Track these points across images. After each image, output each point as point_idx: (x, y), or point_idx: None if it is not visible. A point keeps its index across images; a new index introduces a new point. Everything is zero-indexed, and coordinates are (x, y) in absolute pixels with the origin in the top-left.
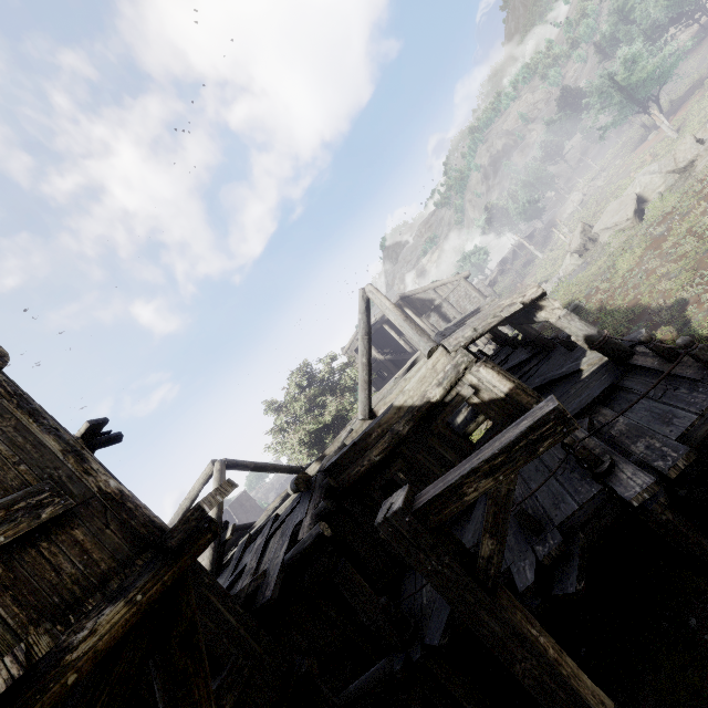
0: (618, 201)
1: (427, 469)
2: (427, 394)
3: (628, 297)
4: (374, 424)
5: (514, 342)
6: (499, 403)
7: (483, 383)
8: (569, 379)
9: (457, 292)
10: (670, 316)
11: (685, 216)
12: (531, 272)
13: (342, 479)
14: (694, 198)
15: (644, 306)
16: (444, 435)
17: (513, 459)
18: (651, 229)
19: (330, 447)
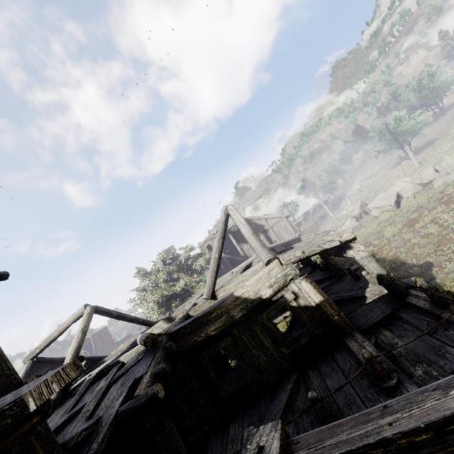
0: (385, 193)
1: (248, 349)
2: (260, 291)
3: (392, 252)
4: (216, 305)
5: (316, 265)
6: (310, 309)
7: (302, 292)
8: (356, 301)
9: (279, 224)
10: (421, 272)
11: (430, 211)
12: (324, 223)
13: (181, 344)
14: (436, 201)
15: (402, 261)
16: (266, 325)
17: (444, 441)
18: (408, 214)
19: (176, 311)
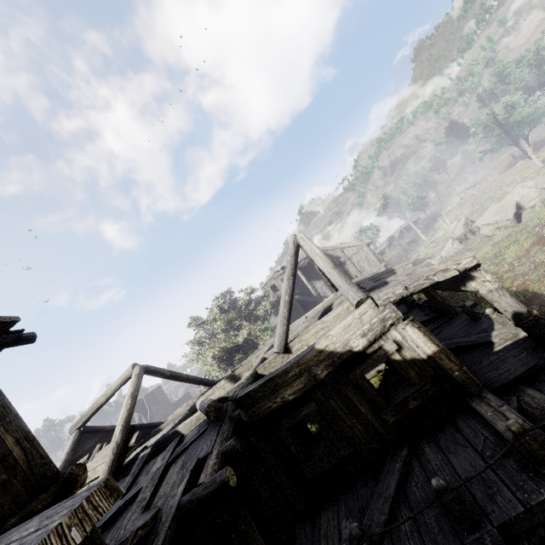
0: (499, 205)
1: (338, 417)
2: (350, 342)
3: (518, 281)
4: (293, 362)
5: (413, 303)
6: (420, 363)
7: (407, 341)
8: (478, 349)
9: (359, 254)
10: None
11: None
12: (415, 249)
13: (252, 412)
14: None
15: (534, 292)
16: (360, 385)
17: None
18: (538, 228)
19: (240, 368)
